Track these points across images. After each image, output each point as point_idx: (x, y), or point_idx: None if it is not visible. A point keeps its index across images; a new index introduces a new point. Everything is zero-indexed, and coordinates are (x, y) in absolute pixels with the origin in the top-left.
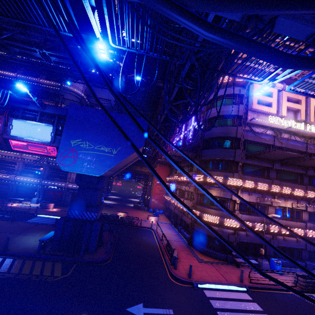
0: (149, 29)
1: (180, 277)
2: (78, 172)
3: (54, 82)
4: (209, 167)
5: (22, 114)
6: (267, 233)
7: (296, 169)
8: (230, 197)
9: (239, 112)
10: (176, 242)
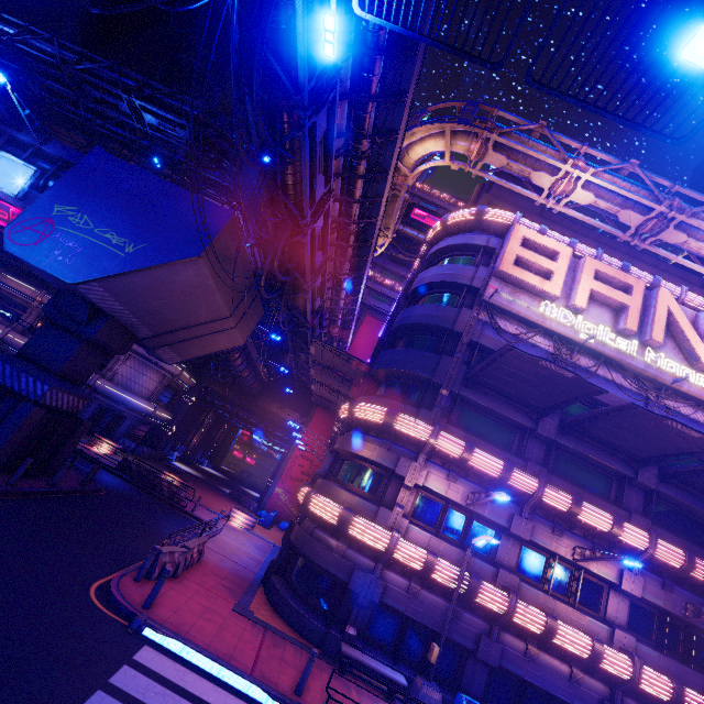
0: None
1: (120, 593)
2: (33, 263)
3: None
4: (379, 392)
5: (3, 146)
6: (479, 613)
7: (605, 455)
8: (392, 466)
9: (474, 280)
10: (234, 565)
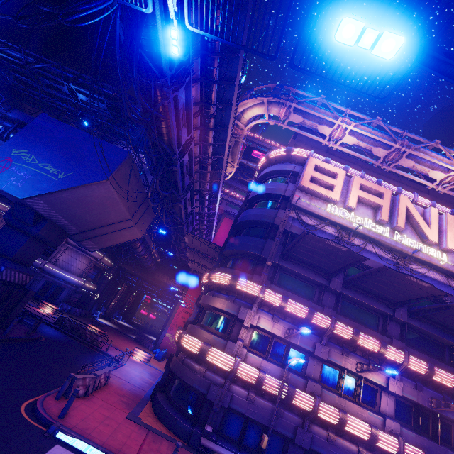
0: None
1: (43, 408)
2: None
3: None
4: (228, 265)
5: None
6: (295, 411)
7: (373, 301)
8: (235, 313)
9: (286, 192)
10: (132, 387)
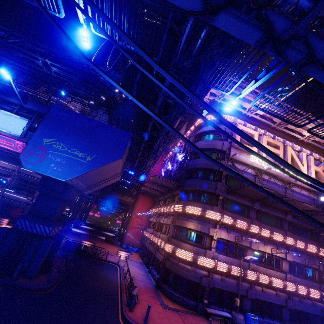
0: (126, 20)
1: (133, 321)
2: (41, 172)
3: (52, 96)
4: (190, 197)
5: None
6: (245, 281)
7: (276, 212)
8: (207, 232)
9: (223, 147)
10: (142, 283)
